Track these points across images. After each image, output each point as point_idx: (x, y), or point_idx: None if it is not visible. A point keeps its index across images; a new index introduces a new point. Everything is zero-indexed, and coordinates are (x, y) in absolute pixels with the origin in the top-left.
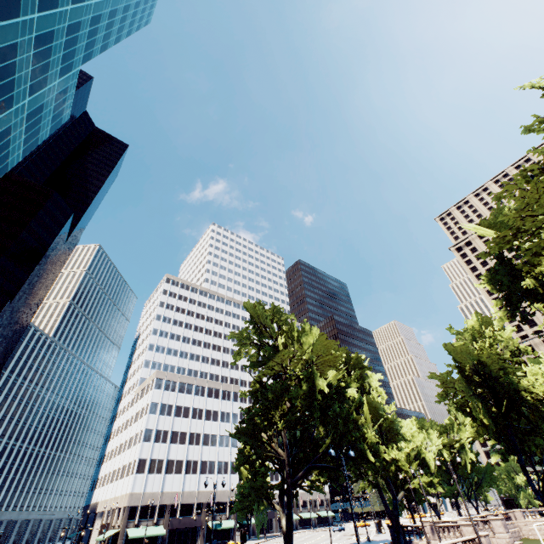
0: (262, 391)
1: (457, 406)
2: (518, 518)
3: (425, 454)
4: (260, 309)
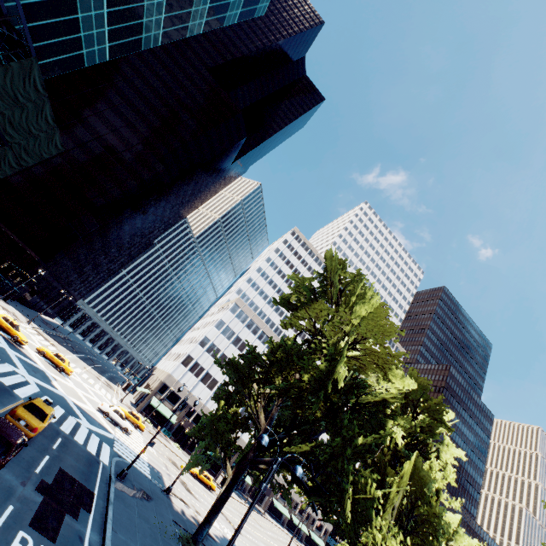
0: None
1: None
2: None
3: None
4: (335, 261)
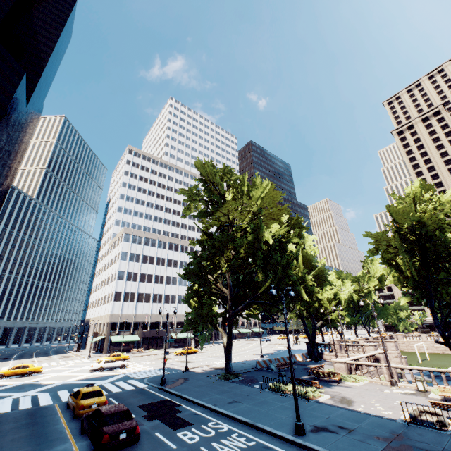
0: (210, 242)
1: (385, 260)
2: (399, 339)
3: (340, 296)
4: (210, 166)
